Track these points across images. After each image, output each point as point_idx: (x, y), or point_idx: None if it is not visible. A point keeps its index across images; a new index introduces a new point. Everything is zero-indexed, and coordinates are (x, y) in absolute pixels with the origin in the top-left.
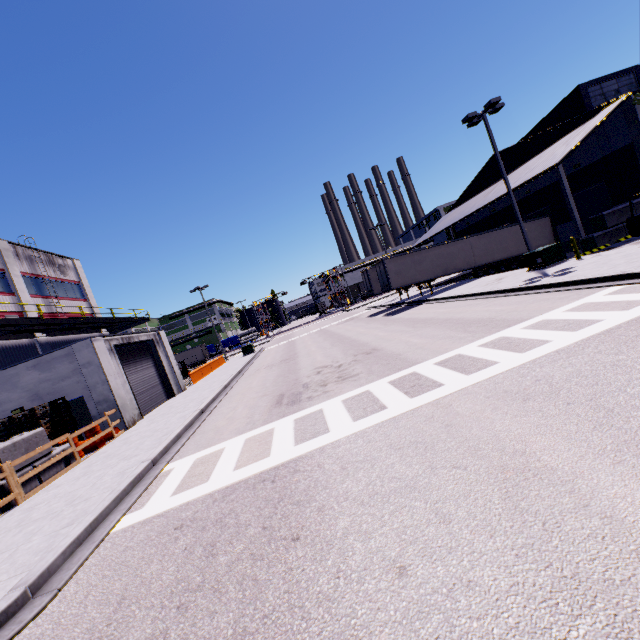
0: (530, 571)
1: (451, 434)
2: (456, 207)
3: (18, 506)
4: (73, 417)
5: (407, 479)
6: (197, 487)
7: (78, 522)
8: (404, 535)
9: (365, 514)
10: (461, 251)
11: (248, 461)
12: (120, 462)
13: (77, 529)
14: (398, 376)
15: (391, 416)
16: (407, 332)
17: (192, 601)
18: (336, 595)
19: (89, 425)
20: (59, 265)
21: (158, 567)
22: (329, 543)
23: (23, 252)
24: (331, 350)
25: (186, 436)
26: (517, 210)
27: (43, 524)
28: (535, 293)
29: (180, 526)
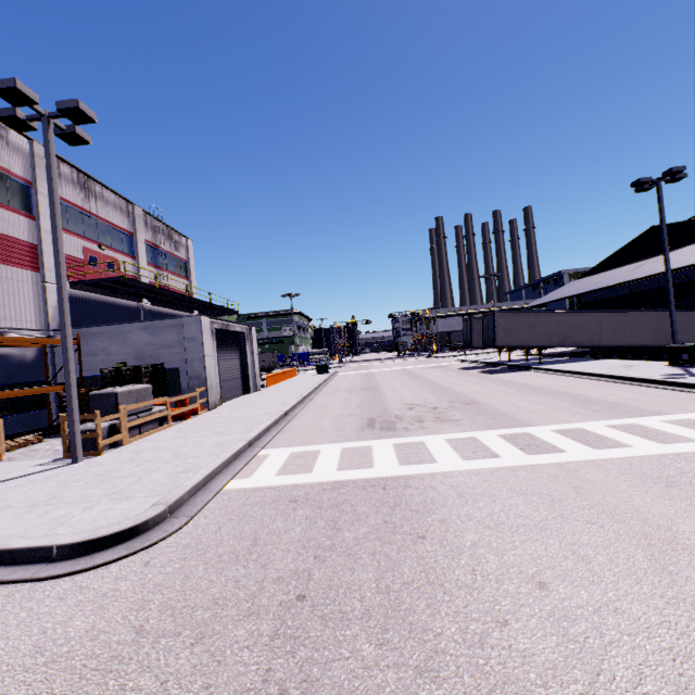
0: (682, 616)
1: (581, 495)
2: (589, 275)
3: (123, 446)
4: (166, 384)
5: (535, 520)
6: (301, 475)
7: (194, 472)
8: (540, 560)
9: (493, 536)
10: (586, 325)
11: (351, 466)
12: (215, 435)
13: (197, 476)
14: (509, 432)
15: (507, 465)
16: (512, 394)
17: (327, 556)
18: (475, 586)
19: (183, 395)
20: (175, 241)
21: (283, 525)
22: (459, 548)
23: (151, 221)
24: (420, 391)
25: (275, 431)
26: (671, 295)
27: (158, 465)
28: (676, 390)
29: (295, 500)
